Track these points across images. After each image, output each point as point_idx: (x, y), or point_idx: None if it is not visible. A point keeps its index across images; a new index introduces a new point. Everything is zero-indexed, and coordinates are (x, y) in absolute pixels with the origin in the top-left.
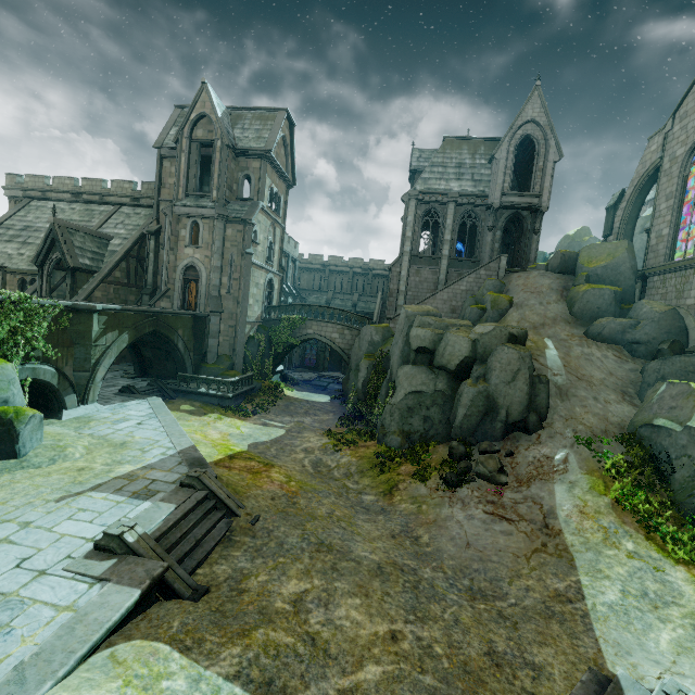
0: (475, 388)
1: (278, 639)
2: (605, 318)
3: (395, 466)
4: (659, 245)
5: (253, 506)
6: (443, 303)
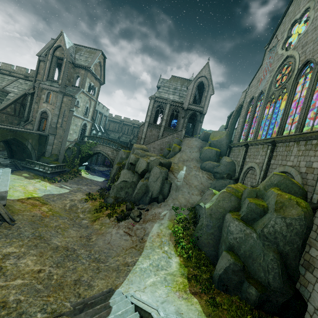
0: (142, 182)
1: None
2: (208, 161)
3: (104, 210)
4: (237, 135)
5: (18, 218)
6: (157, 145)
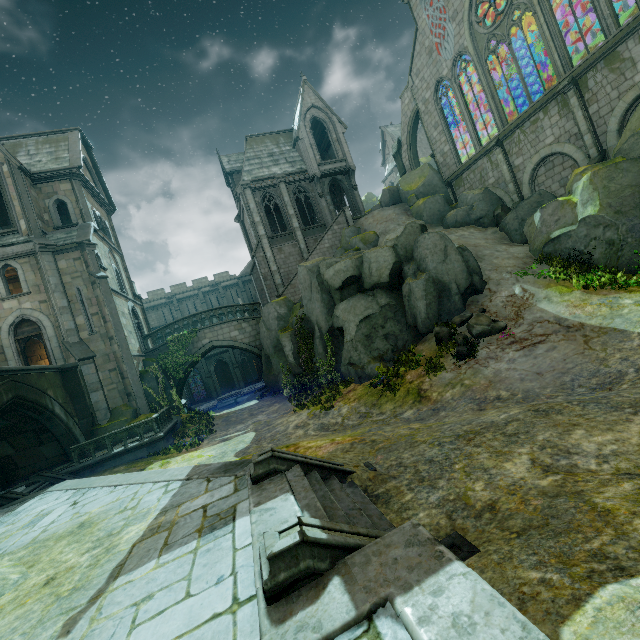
0: (421, 279)
1: (621, 493)
2: (452, 211)
3: (400, 381)
4: (447, 160)
5: (347, 461)
6: None
